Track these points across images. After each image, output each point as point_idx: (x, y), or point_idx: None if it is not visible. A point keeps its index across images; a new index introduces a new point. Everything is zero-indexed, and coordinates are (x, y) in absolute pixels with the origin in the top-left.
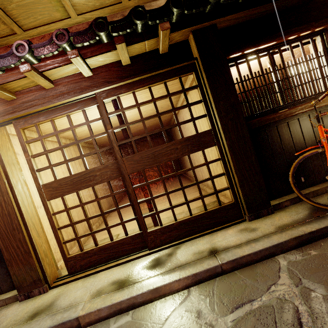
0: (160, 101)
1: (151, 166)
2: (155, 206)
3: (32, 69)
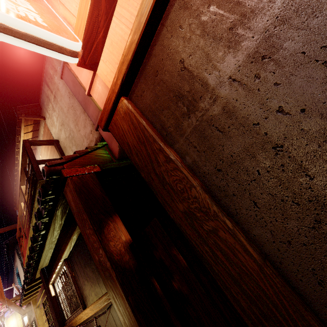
0: None
1: None
2: None
3: (23, 301)
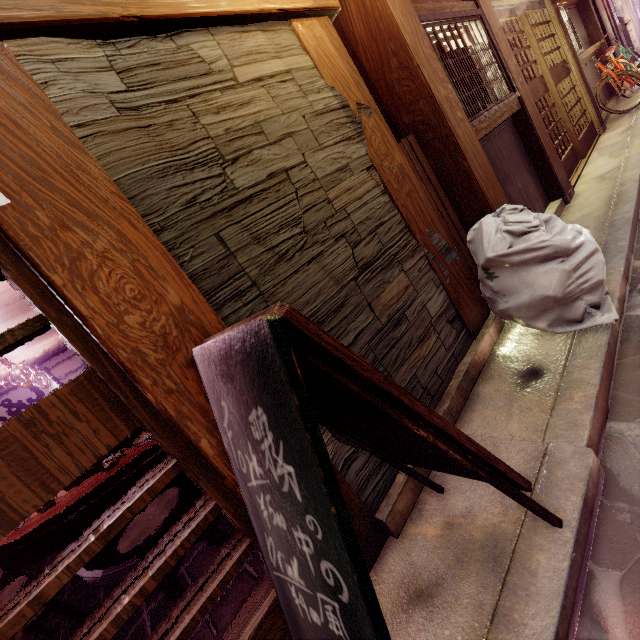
0: None
1: (560, 82)
2: (572, 119)
3: None
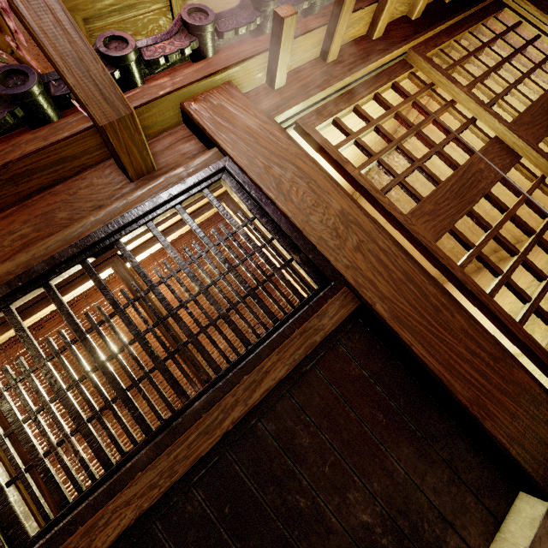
0: (378, 139)
1: None
2: None
3: None
